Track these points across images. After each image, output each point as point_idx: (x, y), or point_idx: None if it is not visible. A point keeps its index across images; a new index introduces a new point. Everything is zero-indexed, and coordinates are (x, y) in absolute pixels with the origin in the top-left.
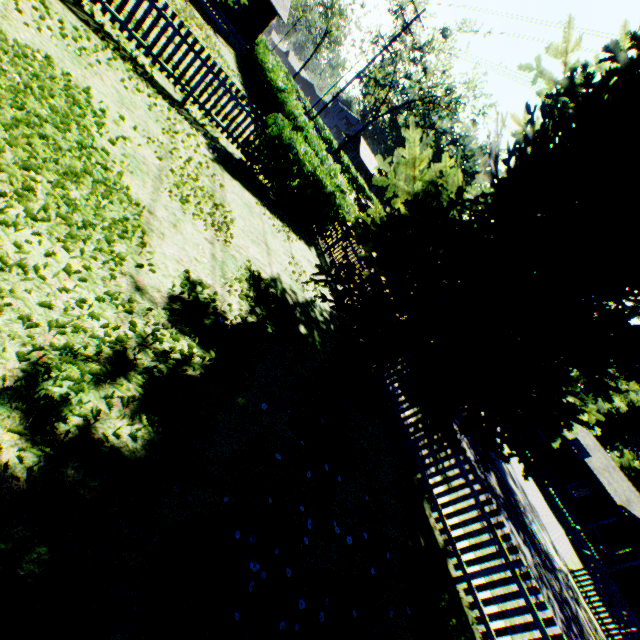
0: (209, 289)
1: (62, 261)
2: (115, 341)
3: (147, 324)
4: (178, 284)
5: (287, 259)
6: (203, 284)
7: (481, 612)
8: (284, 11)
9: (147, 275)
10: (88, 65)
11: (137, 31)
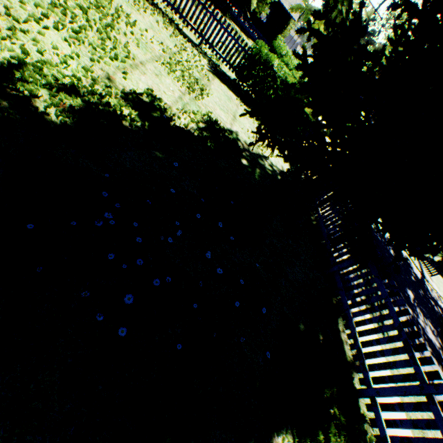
0: (166, 106)
1: (65, 49)
2: (74, 82)
3: (103, 90)
4: (141, 92)
5: (251, 130)
6: (161, 100)
7: (382, 431)
8: (295, 14)
9: (120, 79)
10: (137, 11)
11: (175, 4)
